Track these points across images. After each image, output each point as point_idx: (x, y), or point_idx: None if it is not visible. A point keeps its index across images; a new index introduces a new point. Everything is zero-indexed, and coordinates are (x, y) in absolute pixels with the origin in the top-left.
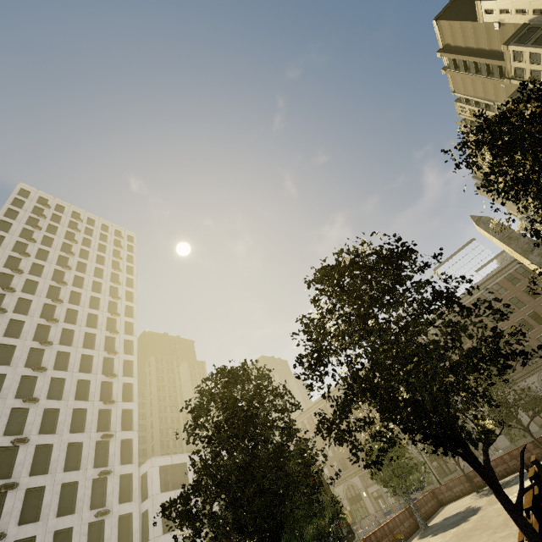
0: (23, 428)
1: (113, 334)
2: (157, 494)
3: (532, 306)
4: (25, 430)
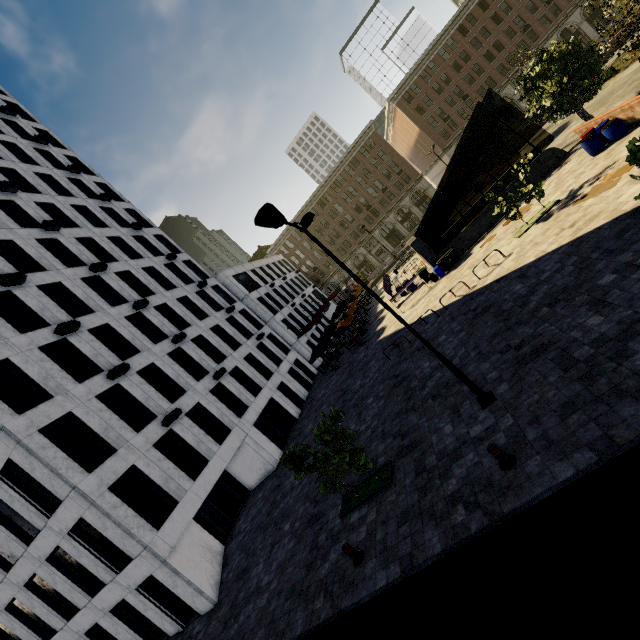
0: (76, 261)
1: (41, 143)
2: (249, 294)
3: (496, 34)
4: (84, 261)
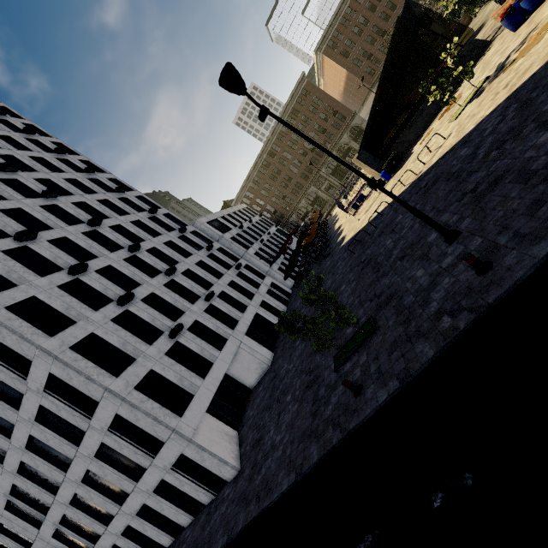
0: (76, 221)
1: (30, 134)
2: (222, 235)
3: None
4: (82, 220)
